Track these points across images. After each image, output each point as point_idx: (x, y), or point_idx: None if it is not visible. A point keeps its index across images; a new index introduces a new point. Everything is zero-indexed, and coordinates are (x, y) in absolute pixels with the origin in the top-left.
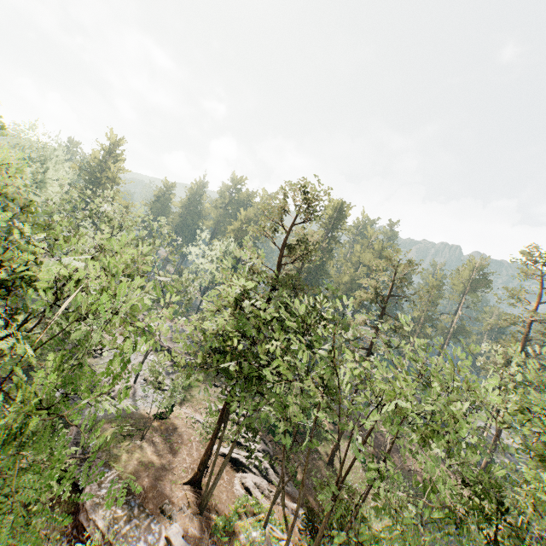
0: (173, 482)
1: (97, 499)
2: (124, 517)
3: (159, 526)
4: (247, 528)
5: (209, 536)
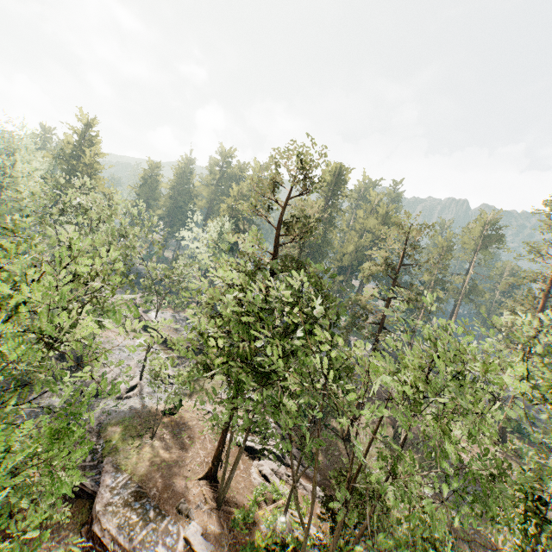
0: (188, 479)
1: (110, 507)
2: (139, 522)
3: (177, 527)
4: (267, 518)
5: (229, 530)
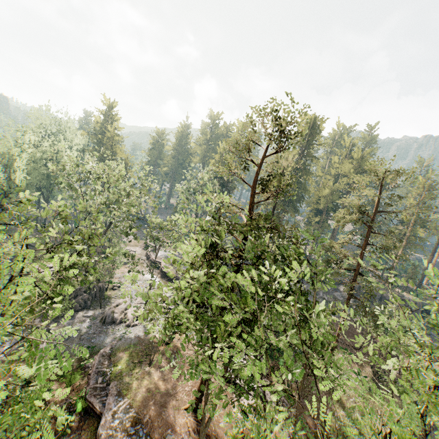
0: (176, 408)
1: (111, 430)
2: None
3: None
4: None
5: None
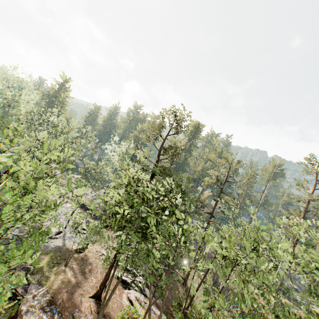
0: (83, 296)
1: (31, 308)
2: None
3: None
4: None
5: None
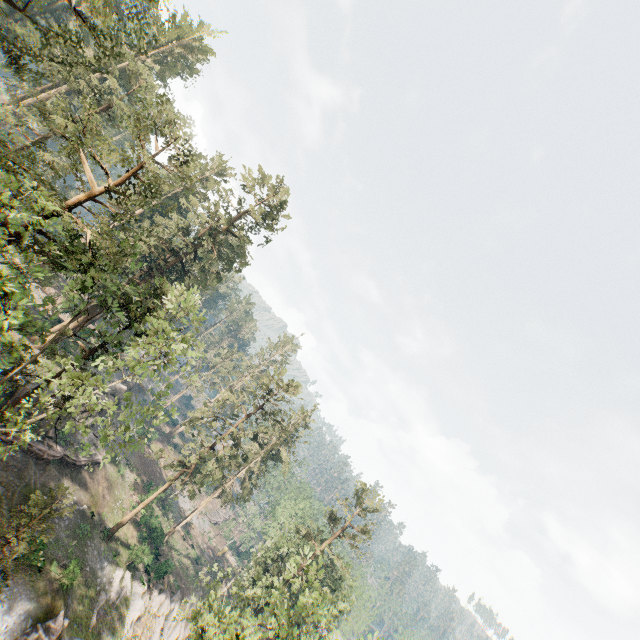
0: None
1: None
2: None
3: None
4: None
5: None
